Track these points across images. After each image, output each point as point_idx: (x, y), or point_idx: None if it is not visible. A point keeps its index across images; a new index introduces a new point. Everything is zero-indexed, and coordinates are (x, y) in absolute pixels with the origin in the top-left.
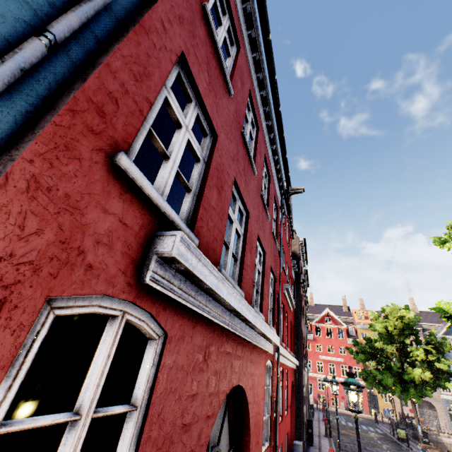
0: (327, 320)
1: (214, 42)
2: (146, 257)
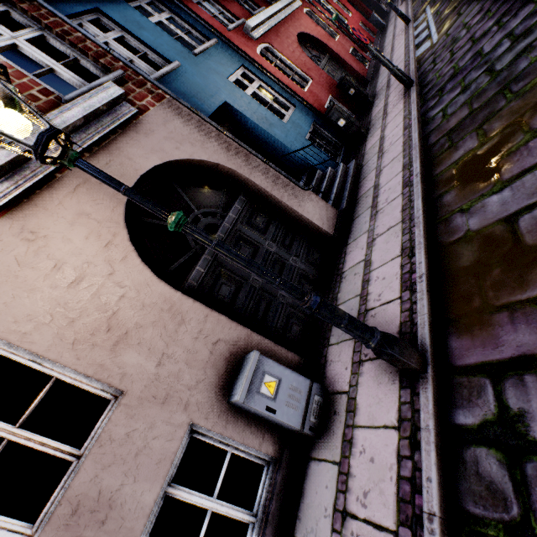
0: None
1: None
2: (249, 37)
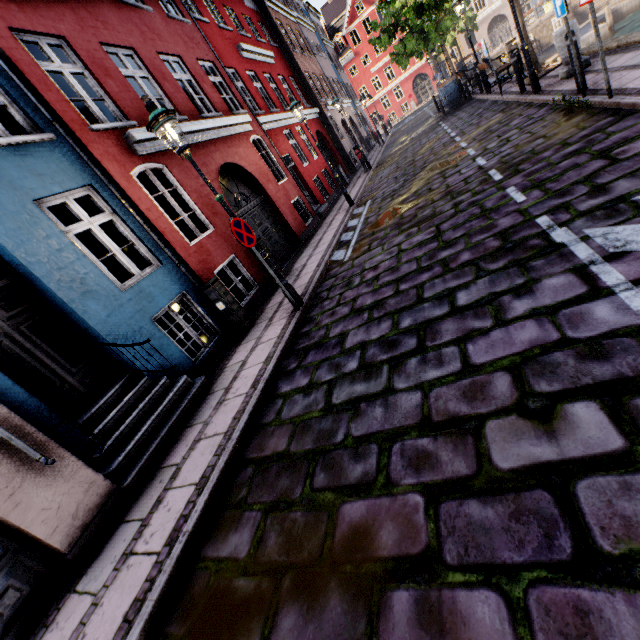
0: (359, 9)
1: None
2: (132, 148)
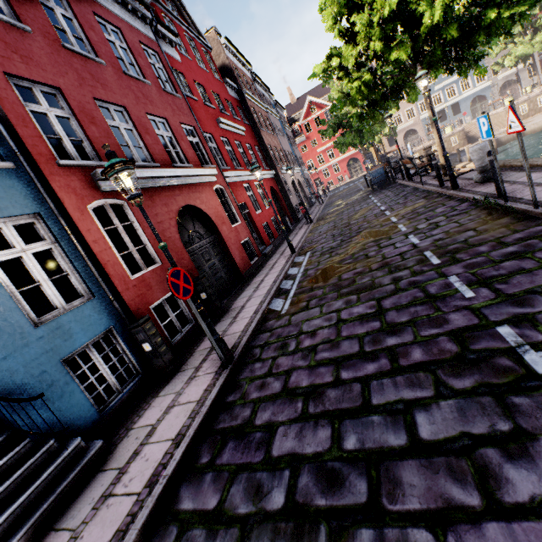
0: (312, 110)
1: None
2: (96, 184)
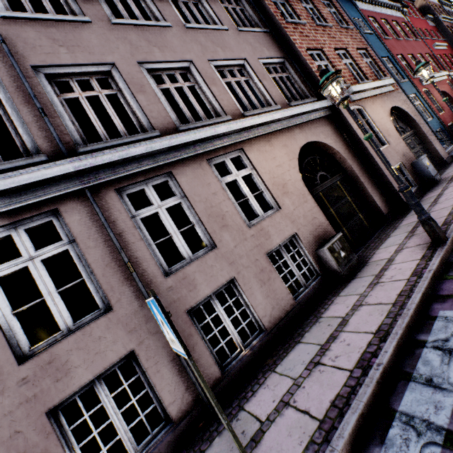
0: None
1: (386, 39)
2: (420, 84)
